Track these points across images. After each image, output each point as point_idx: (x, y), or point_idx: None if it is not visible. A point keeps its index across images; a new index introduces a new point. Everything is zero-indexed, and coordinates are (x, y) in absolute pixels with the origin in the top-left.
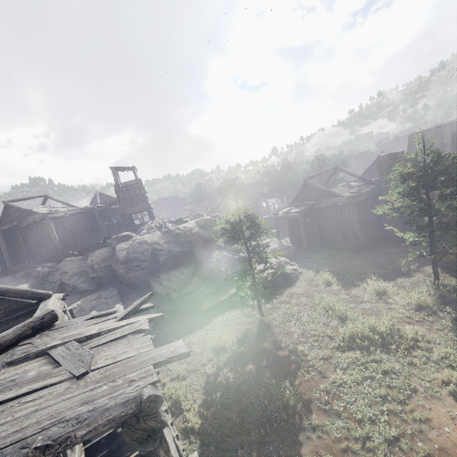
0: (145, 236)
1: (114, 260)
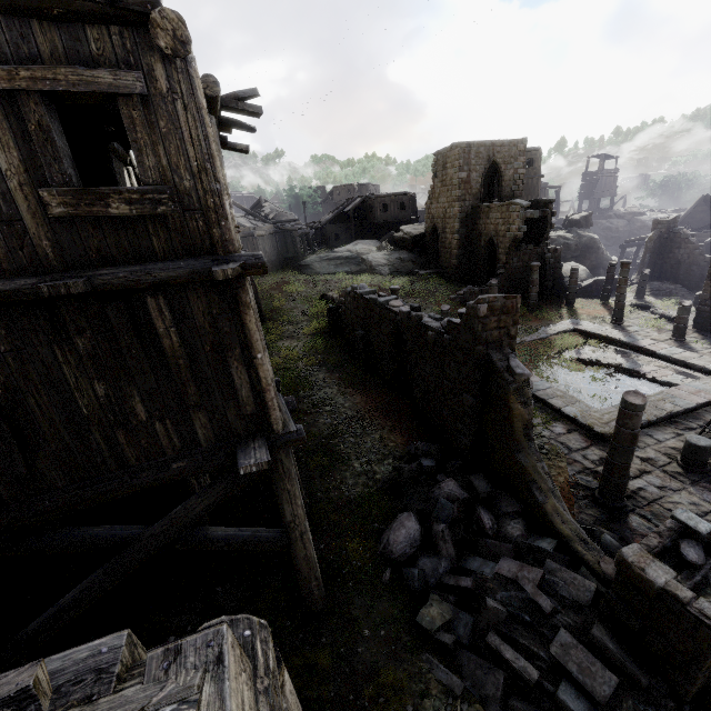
0: (659, 216)
1: (638, 227)
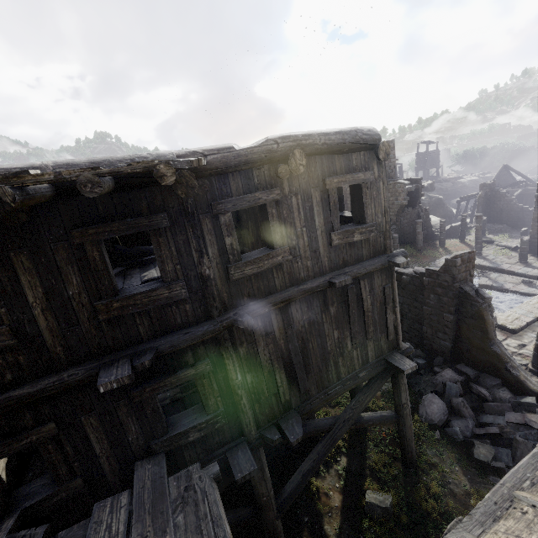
0: (472, 178)
1: (460, 187)
